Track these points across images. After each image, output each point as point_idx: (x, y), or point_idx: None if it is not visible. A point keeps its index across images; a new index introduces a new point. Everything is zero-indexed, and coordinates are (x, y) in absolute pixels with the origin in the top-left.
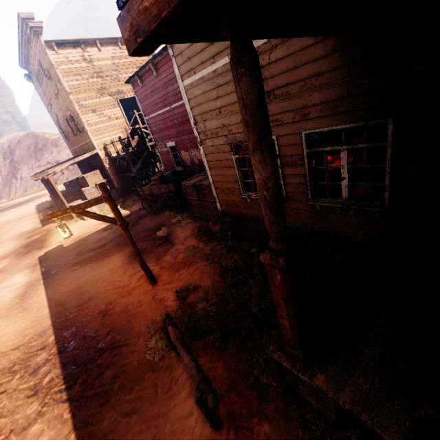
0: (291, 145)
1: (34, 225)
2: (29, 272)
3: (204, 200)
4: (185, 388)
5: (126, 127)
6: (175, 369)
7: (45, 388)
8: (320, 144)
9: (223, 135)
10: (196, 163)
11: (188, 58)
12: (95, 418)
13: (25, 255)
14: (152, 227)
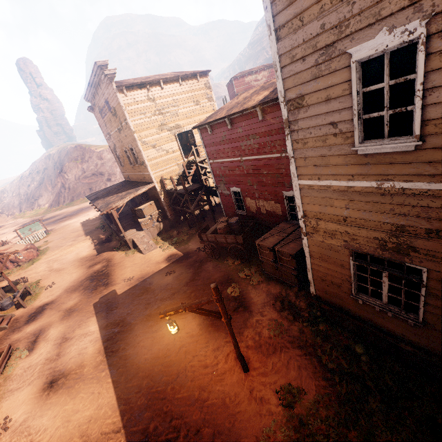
0: None
1: (91, 249)
2: (103, 318)
3: (281, 264)
4: None
5: (181, 159)
6: None
7: None
8: None
9: (341, 239)
10: (263, 212)
11: (314, 165)
12: None
13: (93, 291)
14: (219, 279)
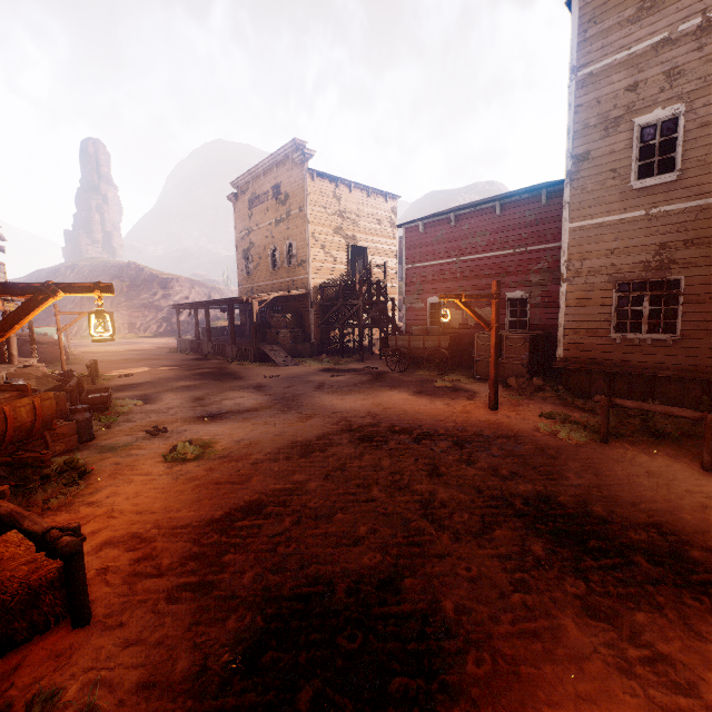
0: (701, 285)
1: (177, 361)
2: (255, 391)
3: (507, 356)
4: (642, 456)
5: (347, 276)
6: (613, 449)
7: (451, 450)
8: (640, 331)
9: (606, 274)
10: (471, 325)
11: (589, 206)
12: (555, 463)
13: (216, 380)
14: (416, 380)
